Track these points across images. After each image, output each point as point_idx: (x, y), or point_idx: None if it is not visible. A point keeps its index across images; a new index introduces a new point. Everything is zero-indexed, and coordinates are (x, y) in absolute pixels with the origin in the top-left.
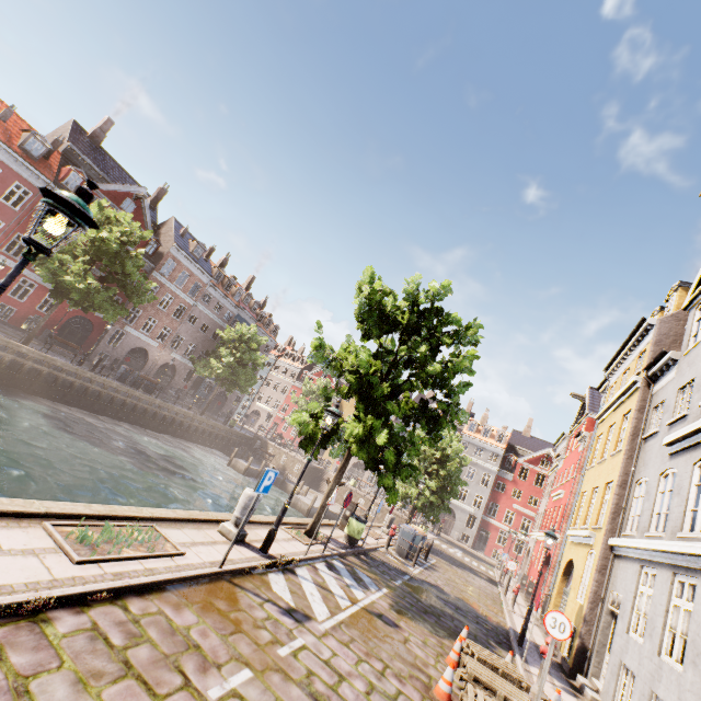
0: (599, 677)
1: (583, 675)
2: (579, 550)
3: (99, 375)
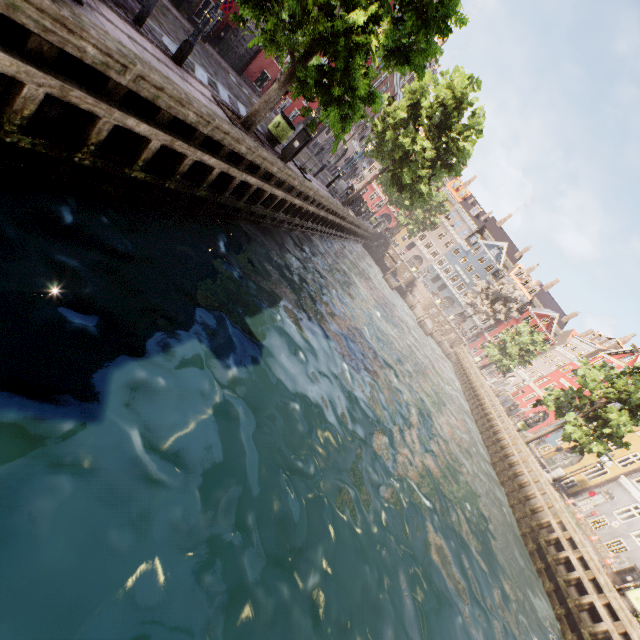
0: (578, 502)
1: (572, 498)
2: (593, 456)
3: (354, 213)
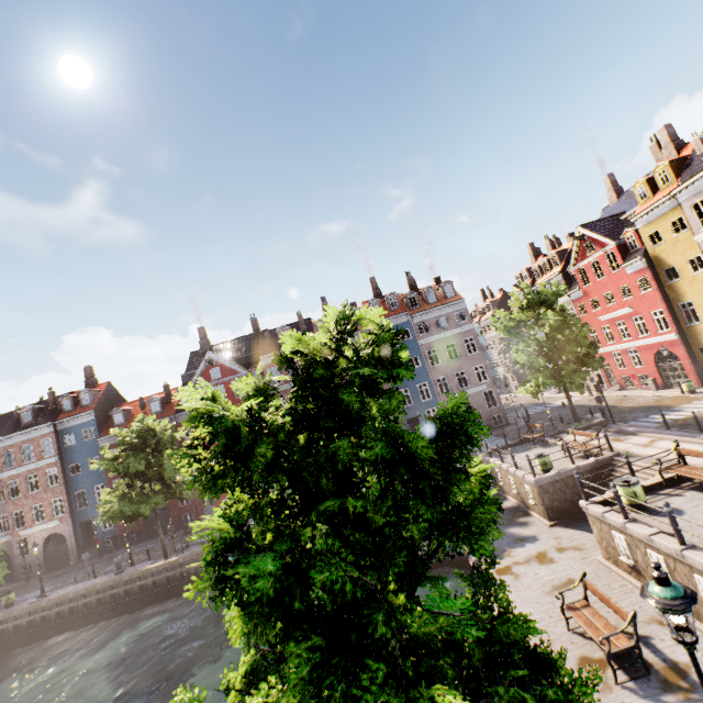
0: None
1: None
2: None
3: None
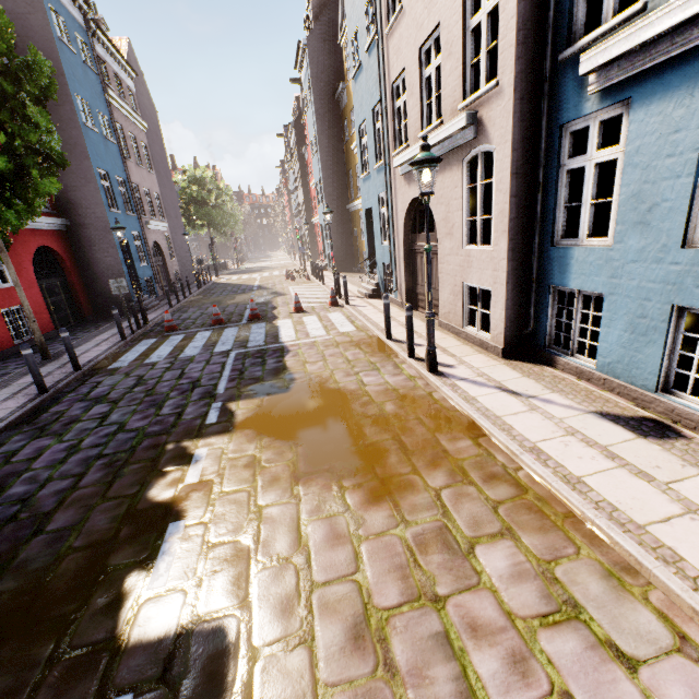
0: None
1: None
2: None
3: None
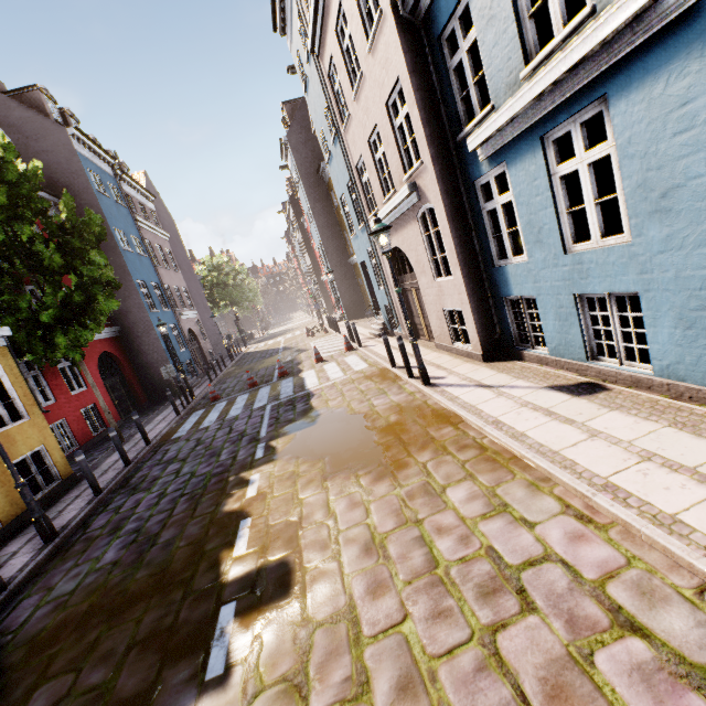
0: None
1: None
2: None
3: None
